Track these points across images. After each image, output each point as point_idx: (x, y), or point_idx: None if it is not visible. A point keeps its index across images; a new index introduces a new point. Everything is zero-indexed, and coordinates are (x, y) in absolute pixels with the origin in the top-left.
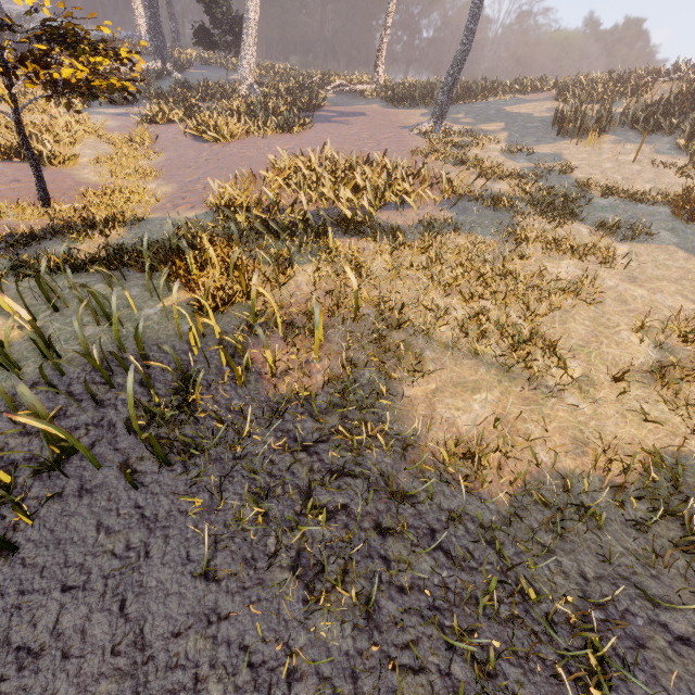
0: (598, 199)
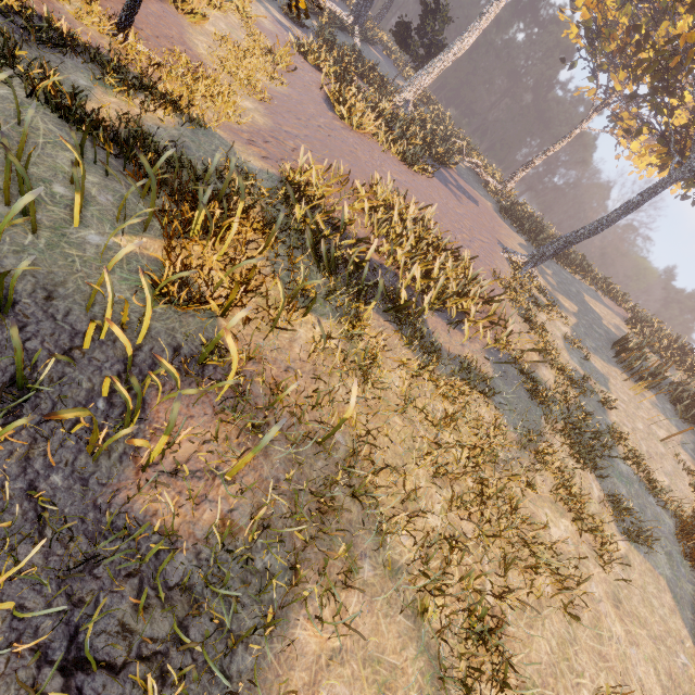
0: (621, 459)
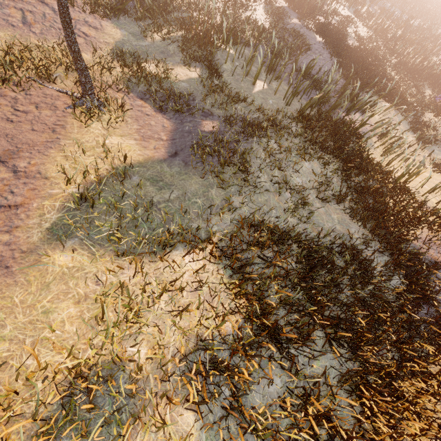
0: None
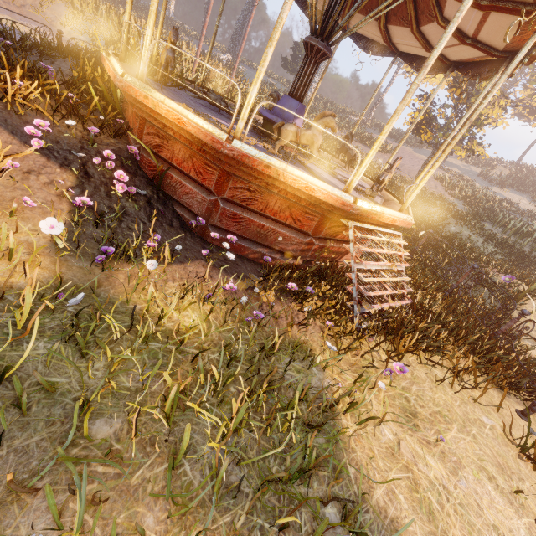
0: None
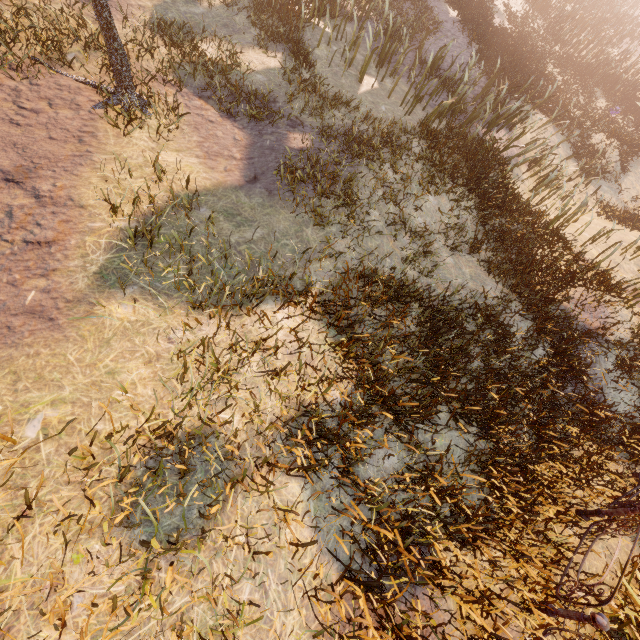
0: None
